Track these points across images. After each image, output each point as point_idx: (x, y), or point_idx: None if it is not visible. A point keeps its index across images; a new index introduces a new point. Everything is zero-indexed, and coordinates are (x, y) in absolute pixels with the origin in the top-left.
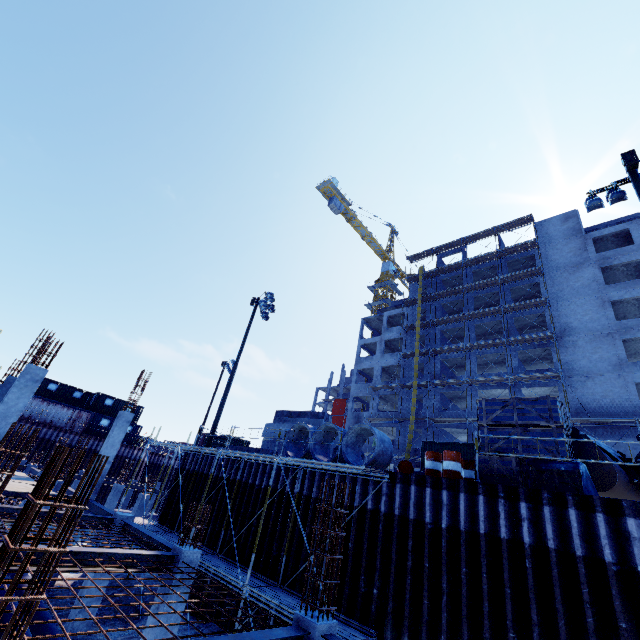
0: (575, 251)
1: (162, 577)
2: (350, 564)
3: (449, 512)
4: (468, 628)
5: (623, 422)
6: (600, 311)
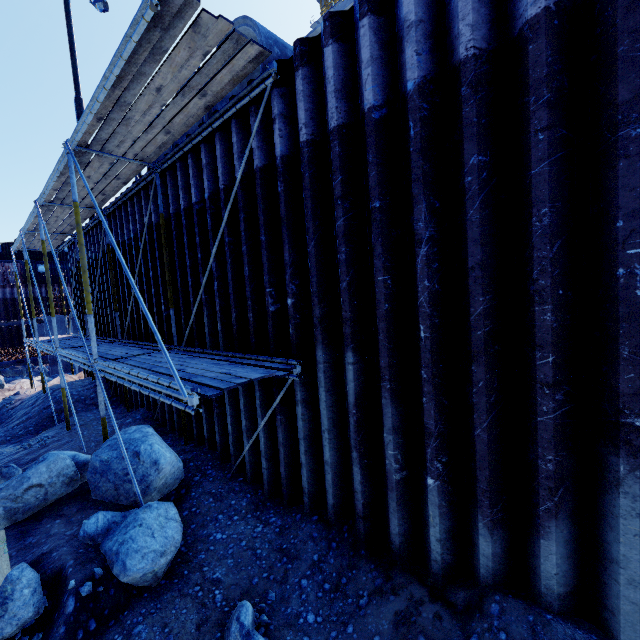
0: None
1: None
2: (247, 279)
3: (425, 41)
4: (485, 289)
5: None
6: None
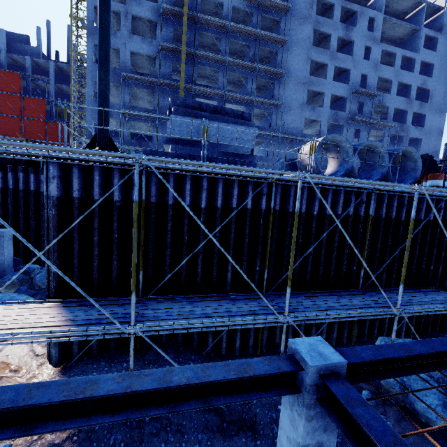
0: (307, 4)
1: None
2: (416, 258)
3: None
4: None
5: (297, 139)
6: (305, 65)
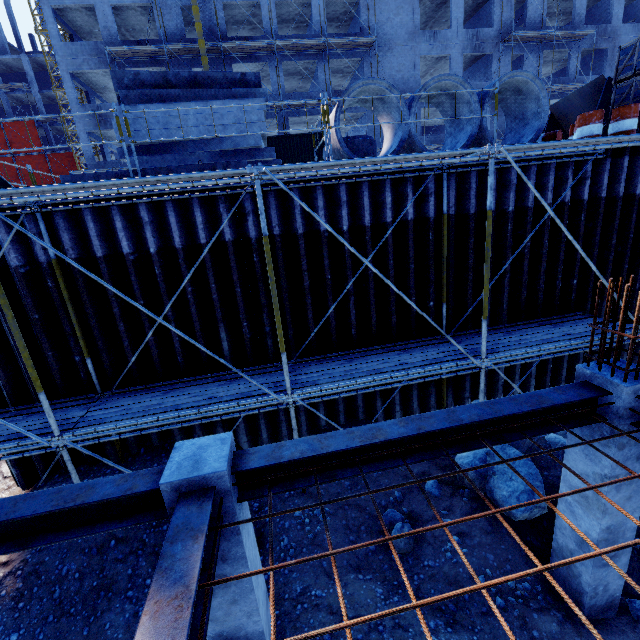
0: None
1: (619, 444)
2: (544, 271)
3: None
4: None
5: None
6: None
